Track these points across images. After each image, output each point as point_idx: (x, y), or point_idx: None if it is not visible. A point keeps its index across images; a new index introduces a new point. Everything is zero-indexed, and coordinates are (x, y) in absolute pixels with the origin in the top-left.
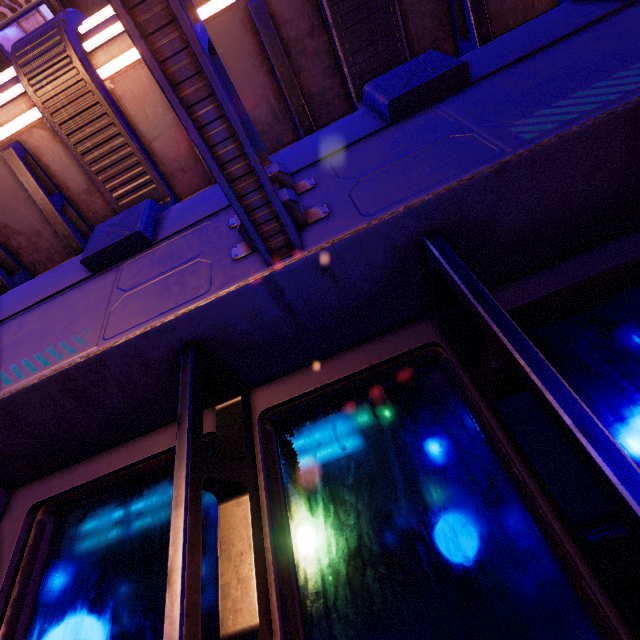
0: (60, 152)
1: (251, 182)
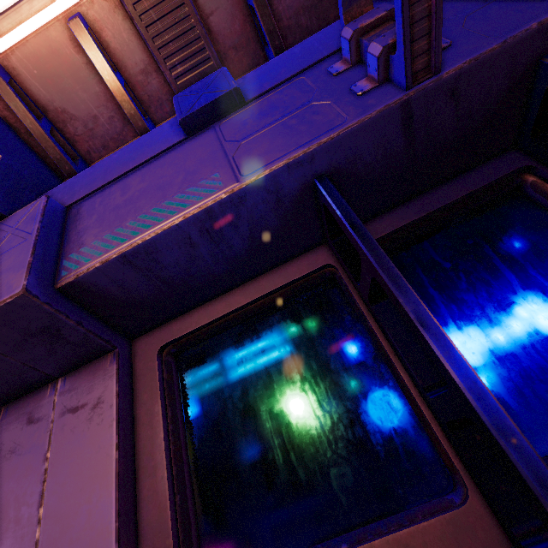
0: (120, 27)
1: None
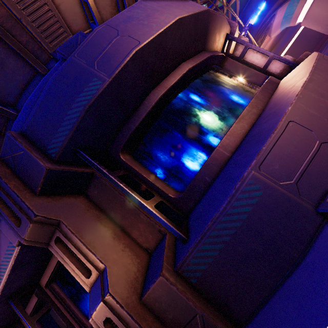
0: None
1: None
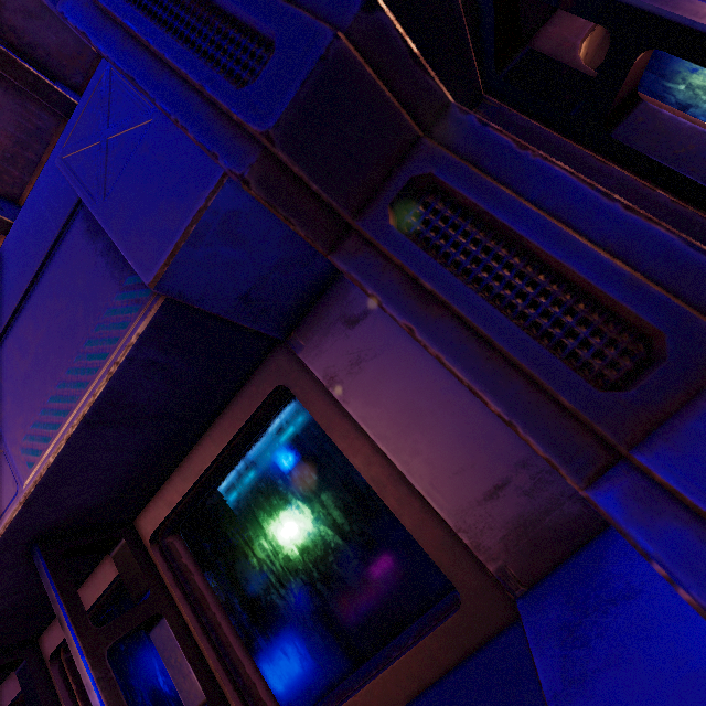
0: None
1: None
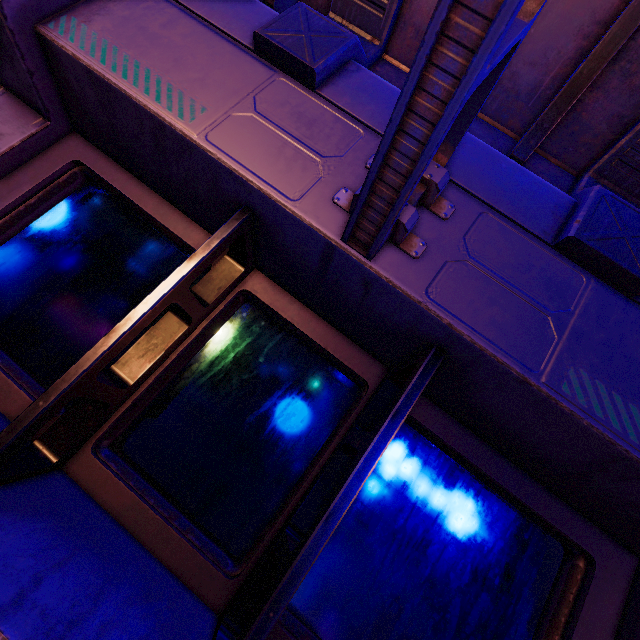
0: None
1: (390, 195)
